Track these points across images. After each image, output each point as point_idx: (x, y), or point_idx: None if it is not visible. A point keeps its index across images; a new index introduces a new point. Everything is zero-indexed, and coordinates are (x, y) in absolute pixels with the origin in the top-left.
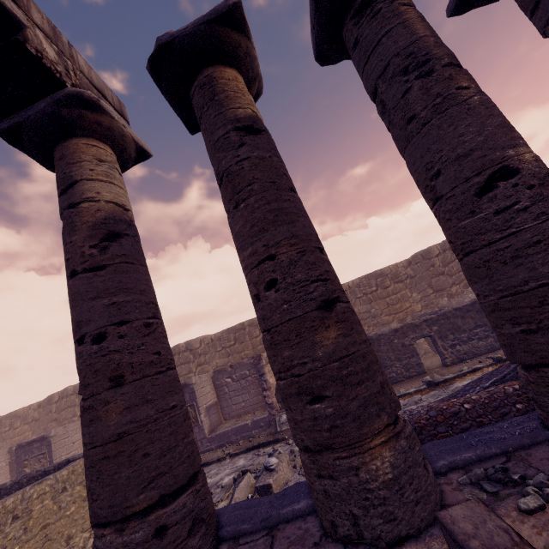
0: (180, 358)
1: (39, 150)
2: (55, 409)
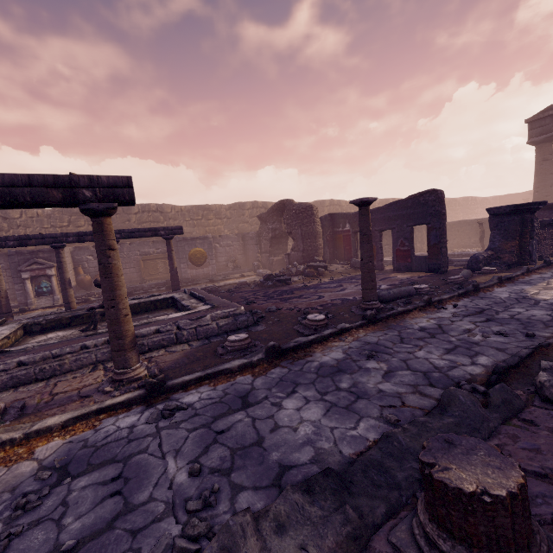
0: (334, 209)
1: (548, 140)
2: (247, 214)
